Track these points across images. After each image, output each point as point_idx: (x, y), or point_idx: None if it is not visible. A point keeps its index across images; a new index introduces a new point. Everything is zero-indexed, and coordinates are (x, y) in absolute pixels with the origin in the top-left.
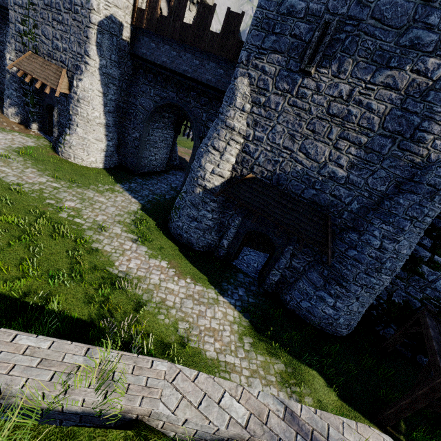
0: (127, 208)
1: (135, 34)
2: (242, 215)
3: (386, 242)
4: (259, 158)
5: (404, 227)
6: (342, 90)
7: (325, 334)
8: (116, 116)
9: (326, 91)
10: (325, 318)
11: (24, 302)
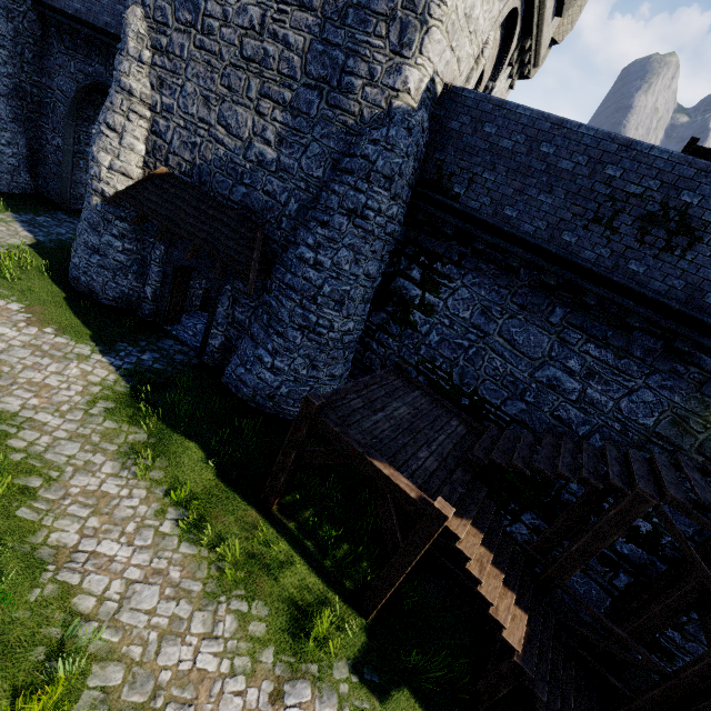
0: None
1: None
2: (164, 241)
3: (322, 254)
4: (173, 141)
5: (341, 227)
6: (253, 17)
7: (261, 413)
8: (20, 106)
9: (236, 21)
10: (261, 387)
11: None
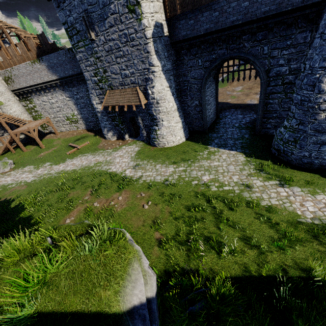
0: (238, 161)
1: (170, 25)
2: None
3: None
4: None
5: None
6: None
7: None
8: (177, 98)
9: None
10: None
11: (290, 277)
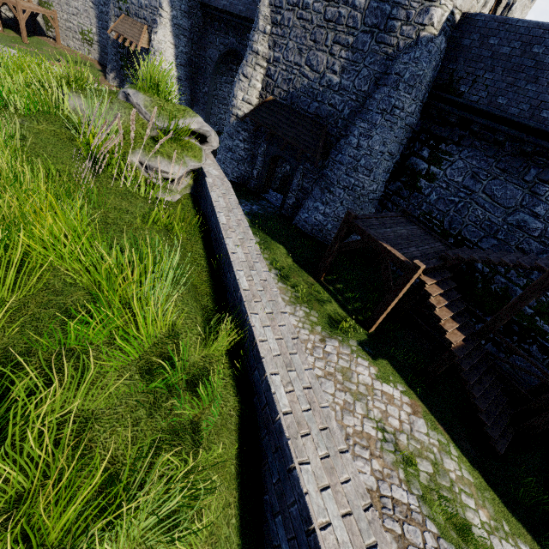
0: None
1: None
2: (266, 142)
3: (362, 140)
4: (278, 79)
5: (376, 121)
6: None
7: (315, 239)
8: (189, 71)
9: None
10: (316, 224)
11: None
